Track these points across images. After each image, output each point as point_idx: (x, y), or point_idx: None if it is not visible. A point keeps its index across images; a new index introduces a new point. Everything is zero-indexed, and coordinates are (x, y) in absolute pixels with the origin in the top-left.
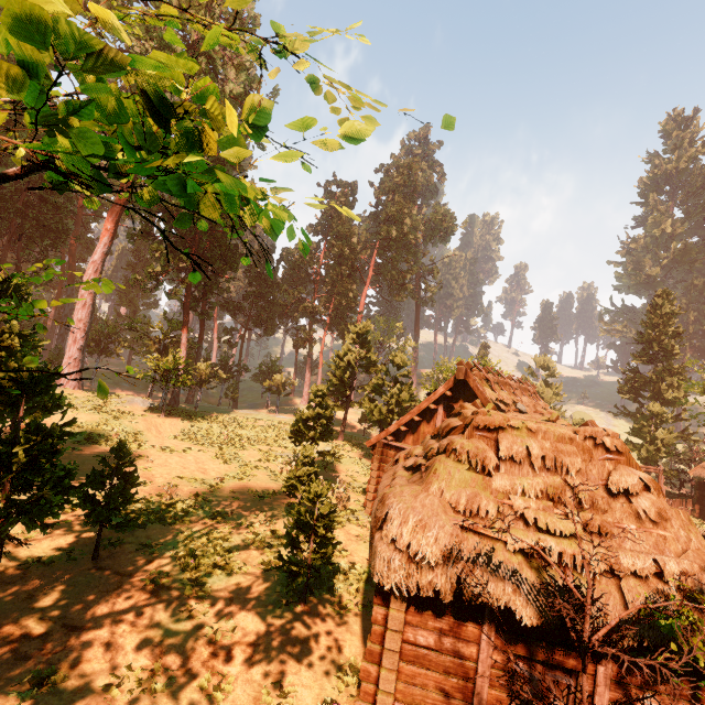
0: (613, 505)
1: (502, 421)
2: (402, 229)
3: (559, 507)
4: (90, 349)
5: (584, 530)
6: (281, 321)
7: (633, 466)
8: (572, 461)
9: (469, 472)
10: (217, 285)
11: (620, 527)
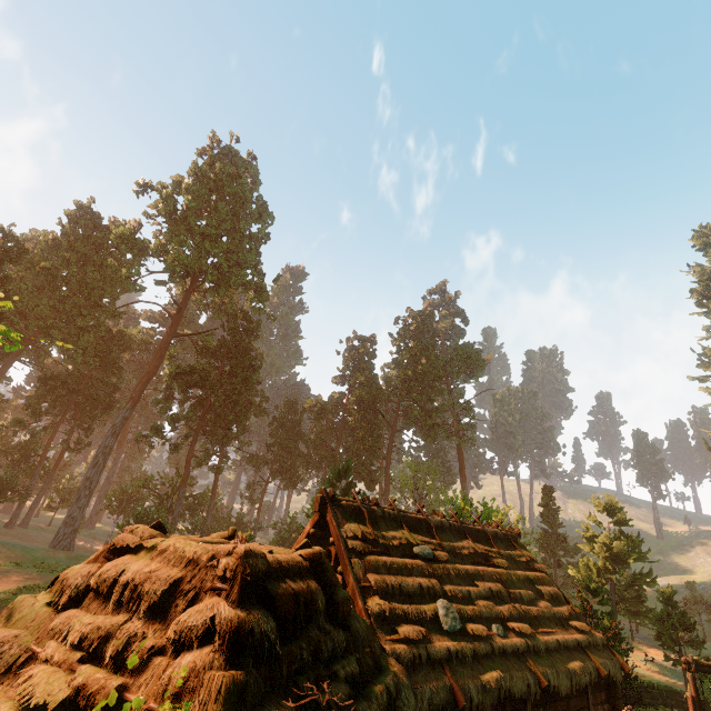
0: (152, 661)
1: (138, 538)
2: (417, 369)
3: (91, 662)
4: (111, 509)
5: (85, 703)
6: (308, 472)
7: (230, 599)
8: (151, 589)
9: (44, 606)
10: (228, 438)
11: (127, 700)
